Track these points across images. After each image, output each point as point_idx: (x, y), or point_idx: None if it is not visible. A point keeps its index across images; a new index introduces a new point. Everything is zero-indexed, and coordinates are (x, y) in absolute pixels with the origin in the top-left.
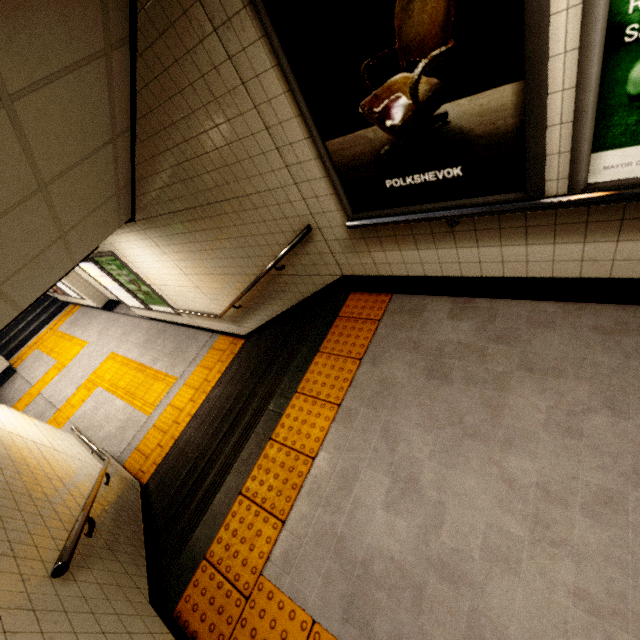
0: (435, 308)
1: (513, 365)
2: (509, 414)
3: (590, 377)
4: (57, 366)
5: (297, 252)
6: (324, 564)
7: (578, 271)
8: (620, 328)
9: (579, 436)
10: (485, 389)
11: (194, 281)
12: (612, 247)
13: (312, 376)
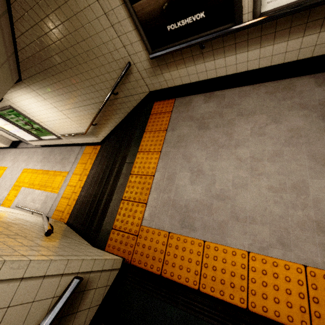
0: (197, 100)
1: (235, 115)
2: (236, 134)
3: (266, 112)
4: None
5: (124, 82)
6: (168, 212)
7: (258, 65)
8: (276, 90)
9: (264, 135)
10: (224, 127)
11: (66, 114)
12: (271, 48)
13: (144, 143)
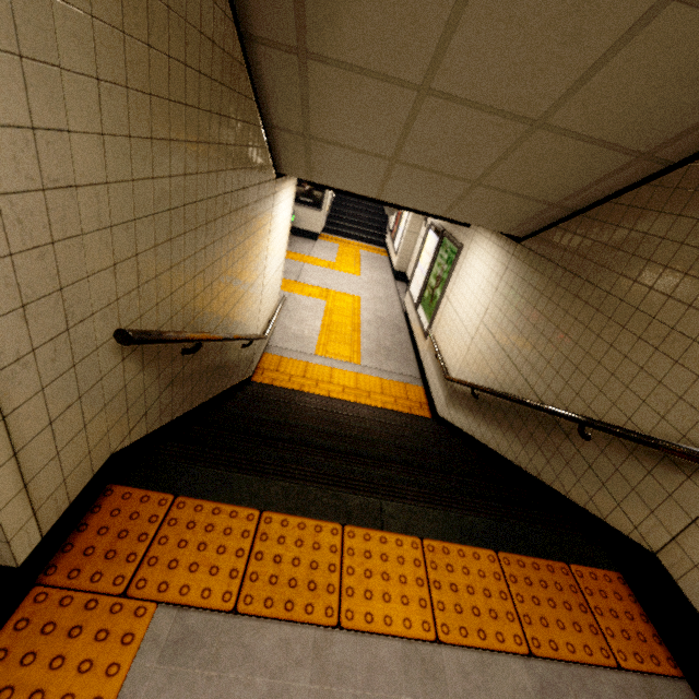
0: None
1: None
2: None
3: None
4: (331, 264)
5: (639, 453)
6: None
7: None
8: None
9: None
10: None
11: (479, 333)
12: None
13: (456, 558)
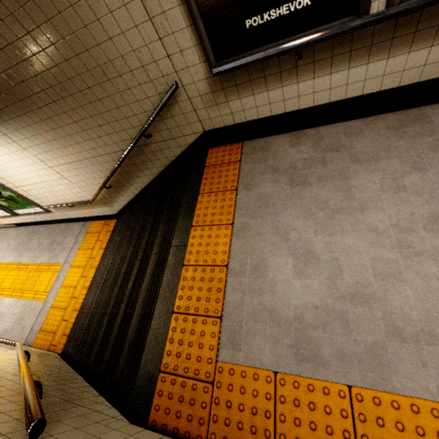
0: (278, 142)
1: (347, 162)
2: (357, 191)
3: (397, 155)
4: None
5: (163, 116)
6: (266, 332)
7: (380, 85)
8: (402, 124)
9: (405, 190)
10: (335, 181)
11: (60, 172)
12: (404, 59)
13: (201, 212)
